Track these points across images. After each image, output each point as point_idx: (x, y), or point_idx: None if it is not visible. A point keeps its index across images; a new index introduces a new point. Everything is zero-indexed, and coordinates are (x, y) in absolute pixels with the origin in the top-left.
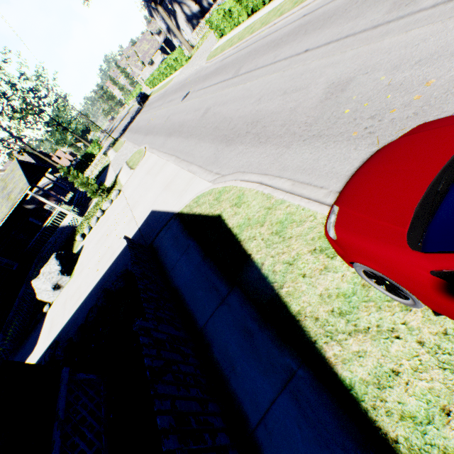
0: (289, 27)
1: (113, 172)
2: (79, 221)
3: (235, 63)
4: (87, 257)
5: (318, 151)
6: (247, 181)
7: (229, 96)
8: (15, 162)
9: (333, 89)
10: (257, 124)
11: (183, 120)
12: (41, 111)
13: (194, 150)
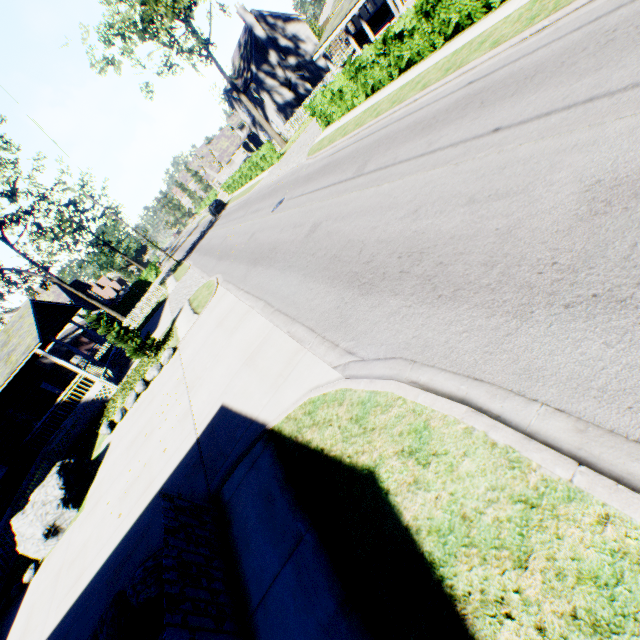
0: (445, 101)
1: (169, 312)
2: (112, 391)
3: (356, 157)
4: (110, 472)
5: (635, 342)
6: (426, 386)
7: (352, 206)
8: (28, 303)
9: (604, 192)
10: (423, 257)
11: (275, 240)
12: (82, 228)
13: (296, 293)
